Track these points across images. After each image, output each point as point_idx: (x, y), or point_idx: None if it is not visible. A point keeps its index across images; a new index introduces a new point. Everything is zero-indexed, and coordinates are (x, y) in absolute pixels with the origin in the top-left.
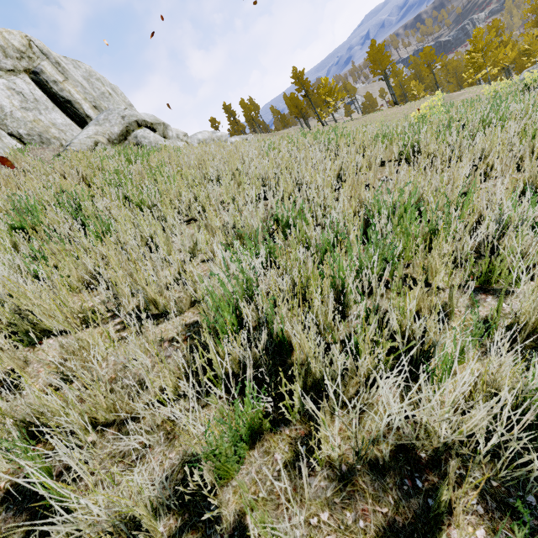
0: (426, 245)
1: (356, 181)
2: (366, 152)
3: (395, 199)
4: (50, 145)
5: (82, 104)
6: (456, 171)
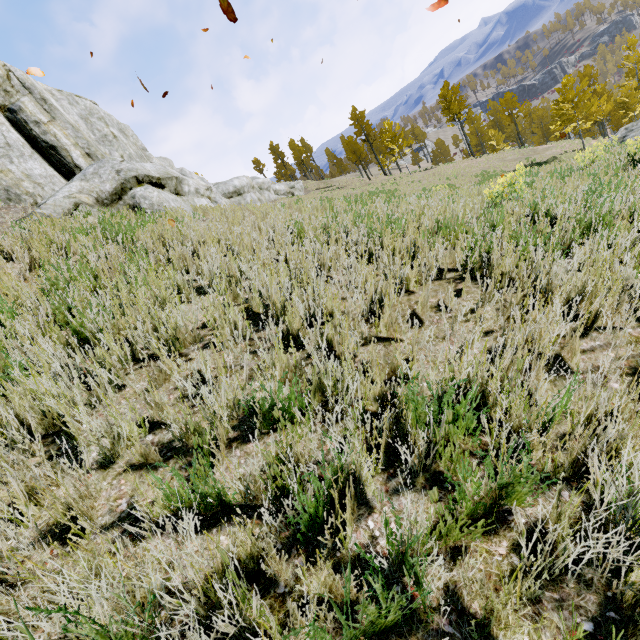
0: (491, 502)
1: (395, 318)
2: (416, 264)
3: (445, 381)
4: (20, 202)
5: (71, 151)
6: (543, 323)
